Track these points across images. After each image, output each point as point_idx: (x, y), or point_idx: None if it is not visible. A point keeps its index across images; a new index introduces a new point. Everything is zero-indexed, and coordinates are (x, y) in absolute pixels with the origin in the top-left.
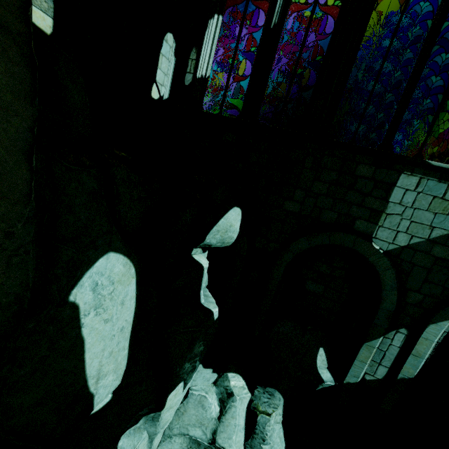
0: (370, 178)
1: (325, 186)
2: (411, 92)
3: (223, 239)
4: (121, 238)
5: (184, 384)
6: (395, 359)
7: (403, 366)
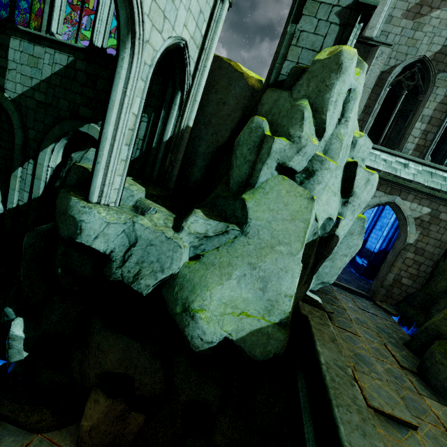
0: None
1: None
2: None
3: None
4: None
5: None
6: (31, 185)
7: (33, 188)
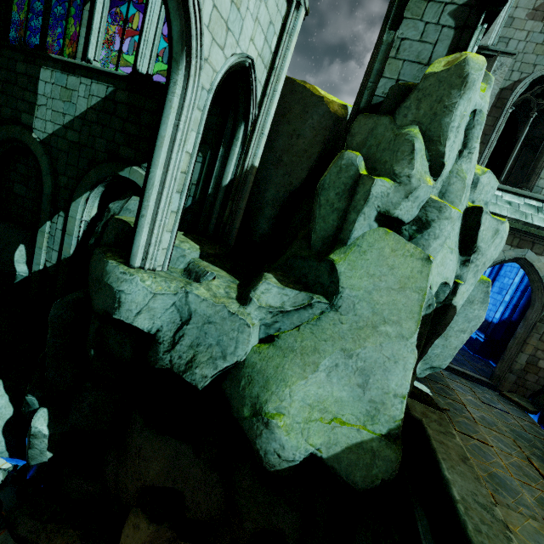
0: (24, 74)
1: (1, 84)
2: (49, 0)
3: None
4: None
5: None
6: (61, 242)
7: (64, 246)
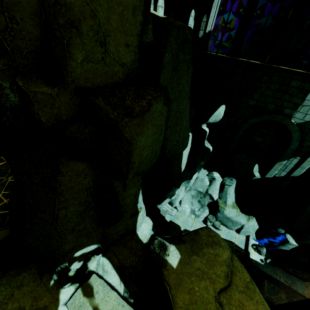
0: (297, 87)
1: (271, 92)
2: None
3: (215, 119)
4: (191, 128)
5: (198, 173)
6: (291, 169)
7: (294, 171)
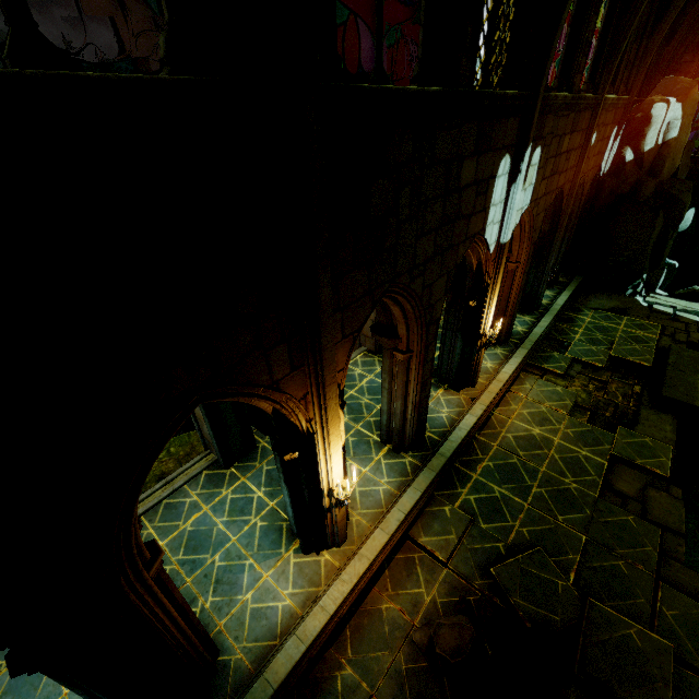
0: None
1: None
2: None
3: (681, 227)
4: None
5: None
6: None
7: None
